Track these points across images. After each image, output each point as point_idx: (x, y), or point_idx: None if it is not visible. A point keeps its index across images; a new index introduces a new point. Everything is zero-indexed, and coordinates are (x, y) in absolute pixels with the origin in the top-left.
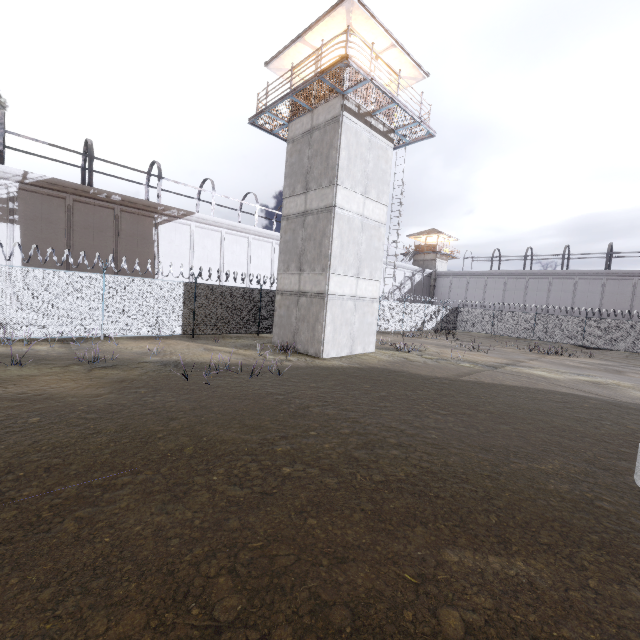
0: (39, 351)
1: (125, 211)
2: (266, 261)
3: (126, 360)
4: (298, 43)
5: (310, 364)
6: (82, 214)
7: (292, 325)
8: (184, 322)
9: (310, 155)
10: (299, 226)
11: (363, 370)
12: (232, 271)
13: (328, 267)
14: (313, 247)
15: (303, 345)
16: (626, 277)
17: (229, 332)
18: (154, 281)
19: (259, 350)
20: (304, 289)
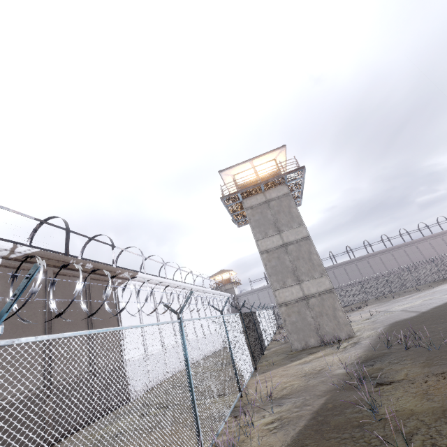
0: (287, 417)
1: (92, 278)
2: (177, 306)
3: (349, 377)
4: (247, 162)
5: (372, 336)
6: (59, 287)
7: (311, 324)
8: (250, 354)
9: (273, 213)
10: (283, 253)
11: (396, 325)
12: (163, 321)
13: (325, 271)
14: (304, 263)
15: (331, 334)
16: (328, 270)
17: (259, 356)
18: (233, 316)
19: (315, 352)
20: (310, 292)
